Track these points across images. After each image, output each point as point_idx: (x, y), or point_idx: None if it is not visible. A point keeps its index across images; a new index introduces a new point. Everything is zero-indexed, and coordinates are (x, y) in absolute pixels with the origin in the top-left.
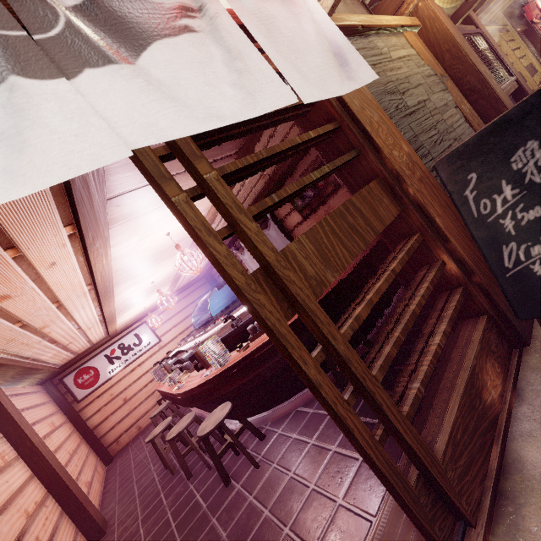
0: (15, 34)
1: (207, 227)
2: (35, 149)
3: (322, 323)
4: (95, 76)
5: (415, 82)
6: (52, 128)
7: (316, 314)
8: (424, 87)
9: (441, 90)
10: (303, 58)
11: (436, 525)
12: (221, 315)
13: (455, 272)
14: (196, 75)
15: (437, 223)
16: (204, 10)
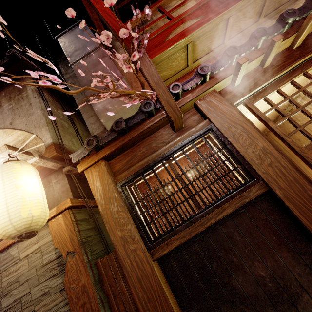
0: None
1: None
2: None
3: None
4: None
5: (24, 279)
6: None
7: None
8: (30, 281)
9: (49, 278)
10: None
11: None
12: None
13: None
14: None
15: None
16: None
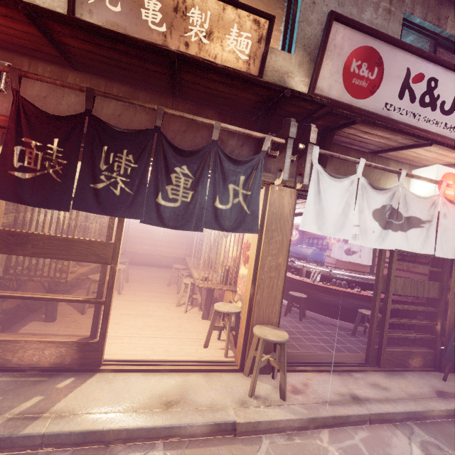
0: (395, 222)
1: (384, 259)
2: (385, 242)
3: (389, 299)
4: (399, 233)
5: None
6: (388, 240)
7: (390, 296)
8: None
9: None
10: (447, 243)
11: (371, 358)
12: (311, 262)
13: (438, 330)
14: (415, 238)
15: (447, 312)
16: (430, 222)
